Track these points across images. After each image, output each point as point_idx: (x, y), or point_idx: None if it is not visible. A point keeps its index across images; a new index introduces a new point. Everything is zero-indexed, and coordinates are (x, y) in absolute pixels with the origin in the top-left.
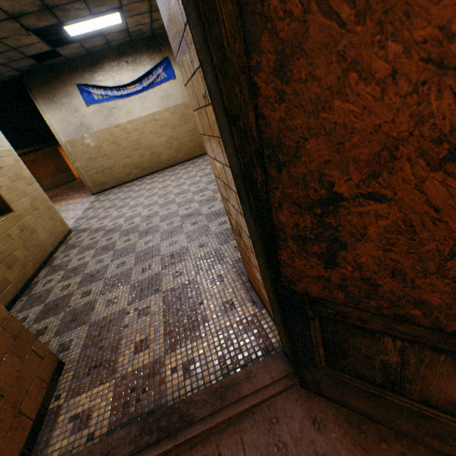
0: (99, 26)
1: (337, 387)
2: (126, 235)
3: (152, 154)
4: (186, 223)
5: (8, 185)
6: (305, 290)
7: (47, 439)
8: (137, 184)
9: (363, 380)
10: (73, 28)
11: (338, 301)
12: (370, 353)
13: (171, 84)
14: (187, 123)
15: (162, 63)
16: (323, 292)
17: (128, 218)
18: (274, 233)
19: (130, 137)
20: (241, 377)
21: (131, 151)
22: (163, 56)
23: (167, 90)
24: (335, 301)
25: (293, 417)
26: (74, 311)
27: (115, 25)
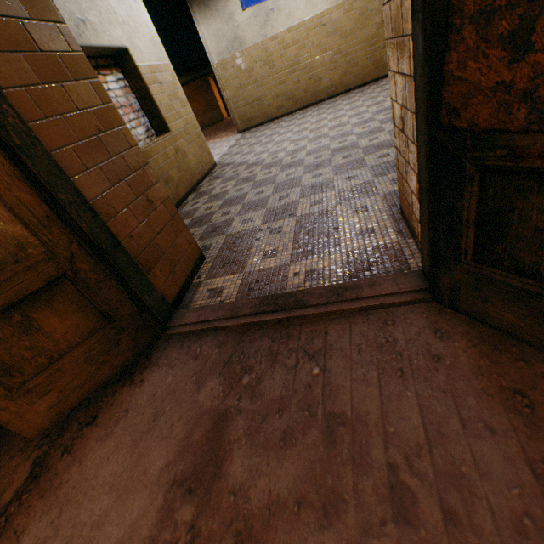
0: None
1: (479, 291)
2: (267, 168)
3: (310, 80)
4: (336, 157)
5: (167, 104)
6: (470, 122)
7: (191, 298)
8: (286, 121)
9: (520, 276)
10: None
11: (516, 126)
12: (543, 223)
13: None
14: (365, 27)
15: None
16: (496, 116)
17: (272, 153)
18: (447, 21)
19: (287, 53)
20: (364, 284)
21: (285, 75)
22: None
23: None
24: (511, 127)
25: (412, 324)
26: (214, 225)
27: None
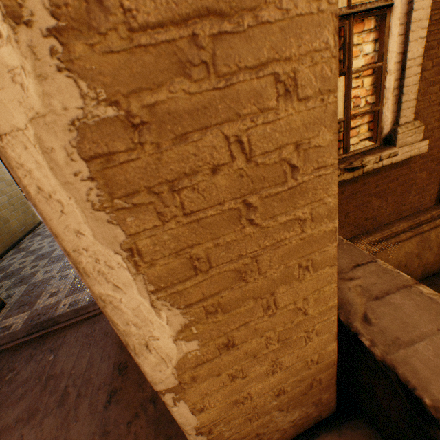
0: None
1: None
2: None
3: None
4: None
5: None
6: None
7: None
8: None
9: None
10: None
11: None
12: None
13: None
14: None
15: None
16: None
17: None
18: None
19: None
20: (92, 305)
21: None
22: None
23: None
24: None
25: (105, 320)
26: (23, 277)
27: None
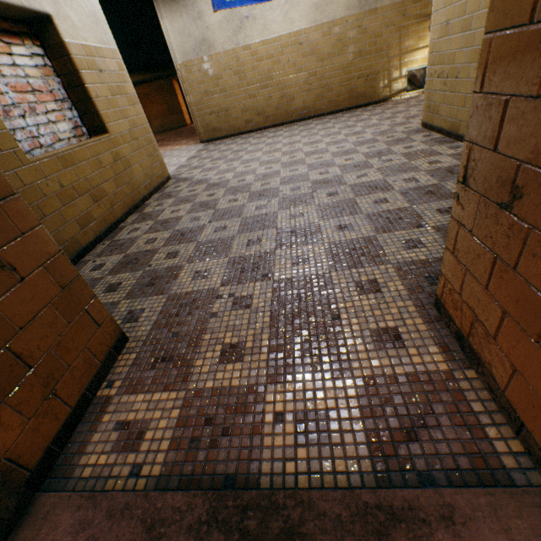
0: None
1: None
2: (232, 194)
3: (283, 98)
4: (319, 192)
5: (107, 97)
6: None
7: (84, 440)
8: (255, 137)
9: None
10: None
11: None
12: None
13: None
14: (342, 54)
15: None
16: None
17: (238, 174)
18: None
19: (260, 66)
20: (429, 508)
21: (256, 88)
22: None
23: None
24: None
25: None
26: (153, 273)
27: None
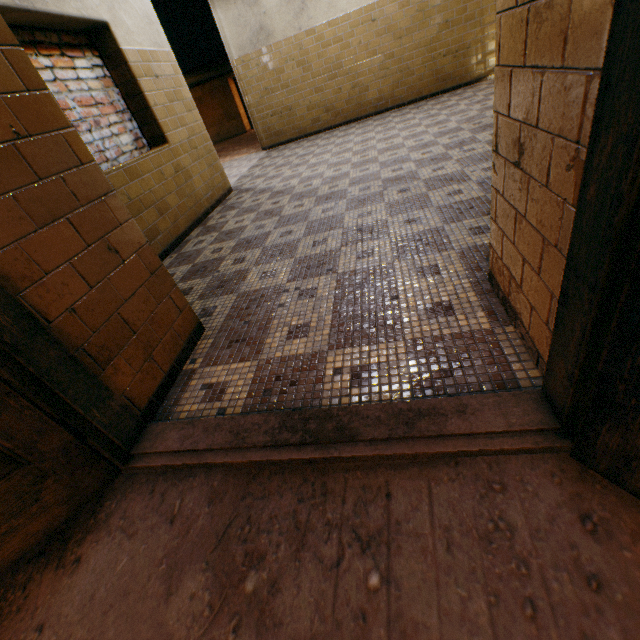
0: None
1: None
2: (298, 200)
3: (354, 89)
4: (389, 190)
5: (164, 105)
6: None
7: (177, 398)
8: (323, 138)
9: None
10: None
11: None
12: None
13: None
14: (424, 27)
15: None
16: None
17: (304, 179)
18: None
19: (326, 53)
20: (448, 407)
21: (323, 80)
22: None
23: None
24: None
25: (537, 496)
26: (222, 278)
27: None
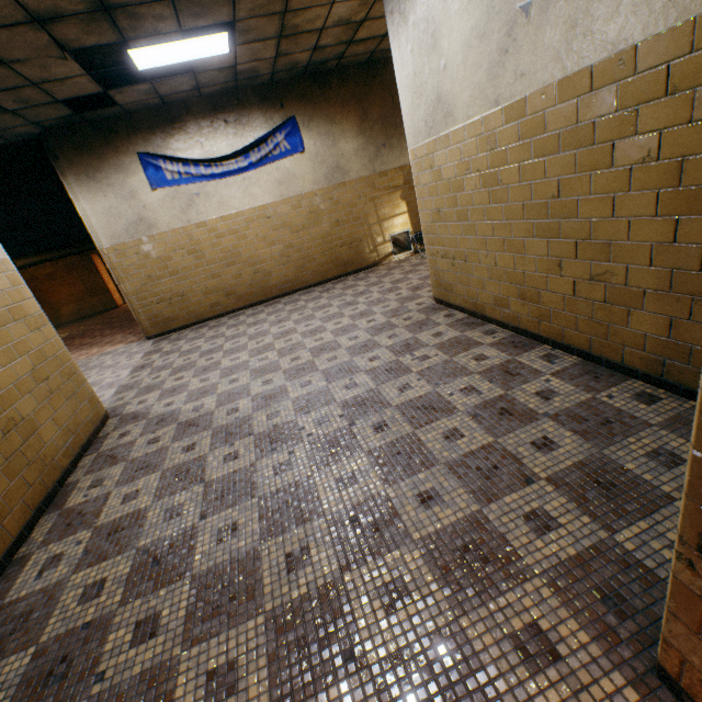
0: (189, 56)
1: None
2: (226, 441)
3: (256, 274)
4: (359, 424)
5: None
6: None
7: None
8: (228, 324)
9: None
10: (143, 55)
11: None
12: None
13: (296, 160)
14: (319, 224)
15: (285, 125)
16: None
17: (224, 397)
18: None
19: (221, 243)
20: None
21: (221, 267)
22: (287, 115)
23: (288, 170)
24: None
25: None
26: None
27: (217, 56)
